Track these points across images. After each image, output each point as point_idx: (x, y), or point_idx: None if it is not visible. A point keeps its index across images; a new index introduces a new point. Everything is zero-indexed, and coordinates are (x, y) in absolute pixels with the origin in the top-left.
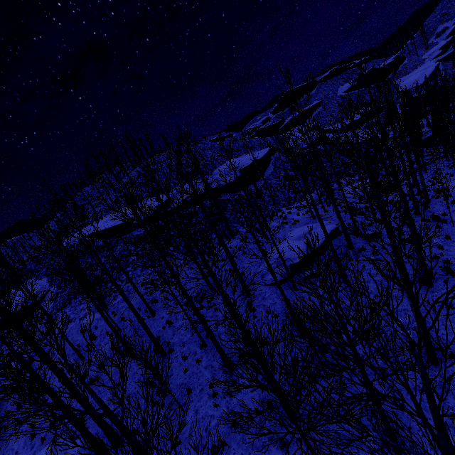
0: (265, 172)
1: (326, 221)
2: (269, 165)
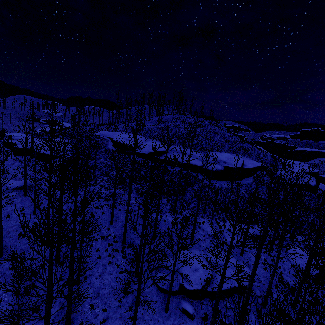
0: (243, 179)
1: (247, 268)
2: (251, 176)
